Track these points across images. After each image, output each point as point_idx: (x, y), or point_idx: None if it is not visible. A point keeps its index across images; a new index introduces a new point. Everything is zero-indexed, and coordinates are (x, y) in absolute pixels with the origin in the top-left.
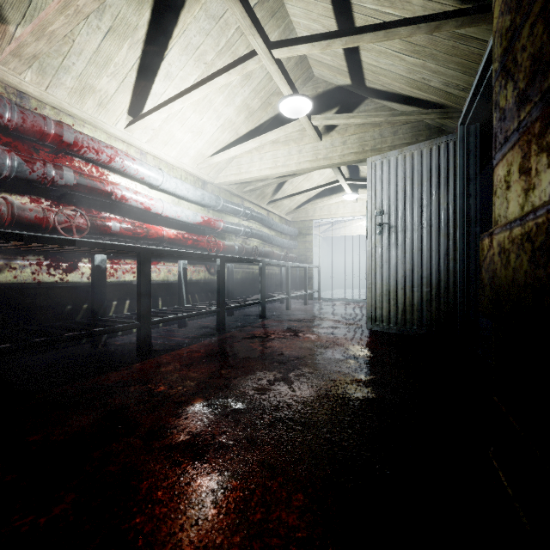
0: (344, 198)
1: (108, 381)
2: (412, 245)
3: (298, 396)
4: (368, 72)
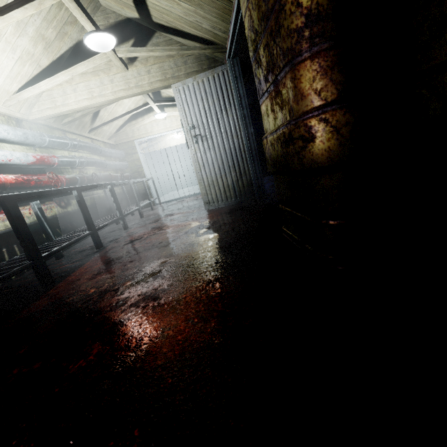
0: (155, 118)
1: (38, 307)
2: (218, 147)
3: (189, 255)
4: (153, 10)
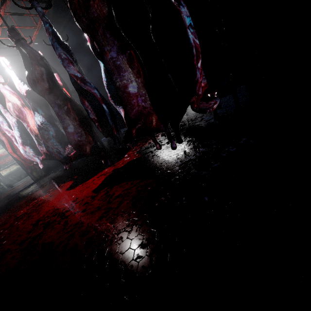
0: None
1: None
2: None
3: None
4: None
